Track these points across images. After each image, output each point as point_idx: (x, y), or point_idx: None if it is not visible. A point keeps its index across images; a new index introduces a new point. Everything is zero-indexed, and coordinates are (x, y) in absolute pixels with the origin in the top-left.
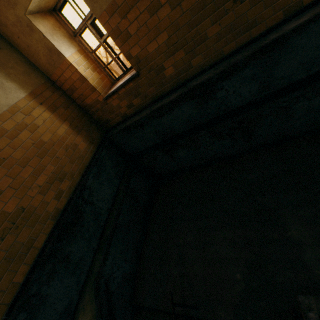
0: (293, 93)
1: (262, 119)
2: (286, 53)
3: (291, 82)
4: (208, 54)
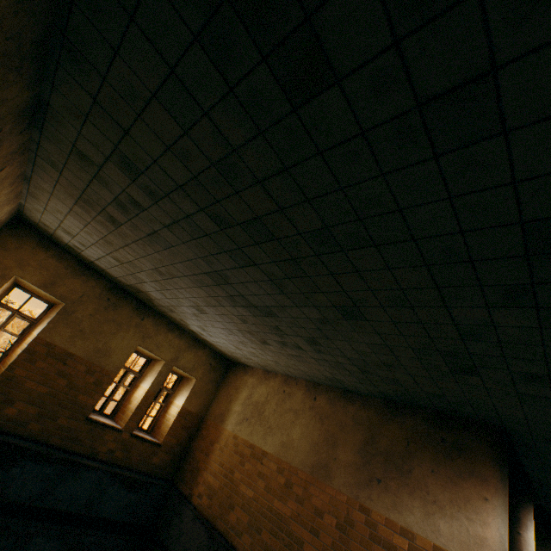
0: (46, 522)
1: (4, 535)
2: (75, 477)
3: (56, 507)
4: (45, 430)
